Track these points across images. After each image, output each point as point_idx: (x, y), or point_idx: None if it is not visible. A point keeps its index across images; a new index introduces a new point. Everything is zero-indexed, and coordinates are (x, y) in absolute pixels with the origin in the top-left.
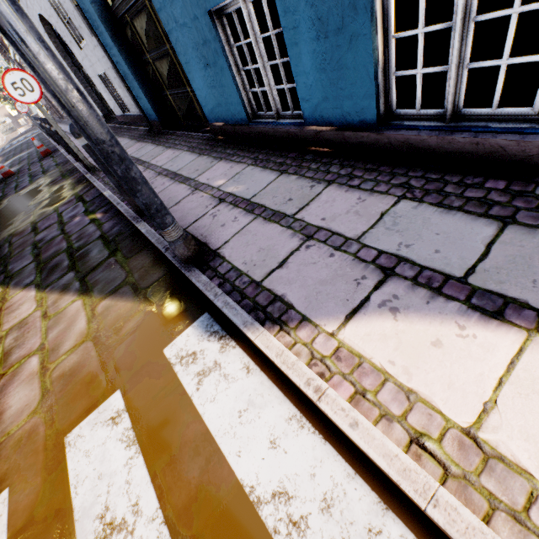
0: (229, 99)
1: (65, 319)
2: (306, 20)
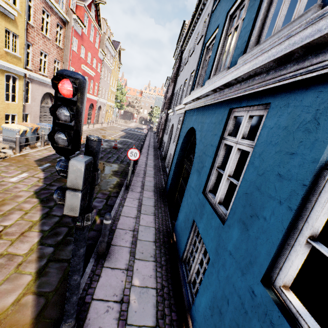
0: (181, 242)
1: (16, 282)
2: (210, 294)
